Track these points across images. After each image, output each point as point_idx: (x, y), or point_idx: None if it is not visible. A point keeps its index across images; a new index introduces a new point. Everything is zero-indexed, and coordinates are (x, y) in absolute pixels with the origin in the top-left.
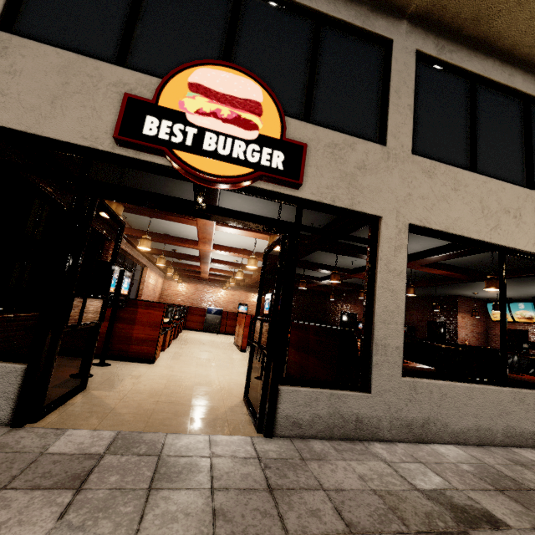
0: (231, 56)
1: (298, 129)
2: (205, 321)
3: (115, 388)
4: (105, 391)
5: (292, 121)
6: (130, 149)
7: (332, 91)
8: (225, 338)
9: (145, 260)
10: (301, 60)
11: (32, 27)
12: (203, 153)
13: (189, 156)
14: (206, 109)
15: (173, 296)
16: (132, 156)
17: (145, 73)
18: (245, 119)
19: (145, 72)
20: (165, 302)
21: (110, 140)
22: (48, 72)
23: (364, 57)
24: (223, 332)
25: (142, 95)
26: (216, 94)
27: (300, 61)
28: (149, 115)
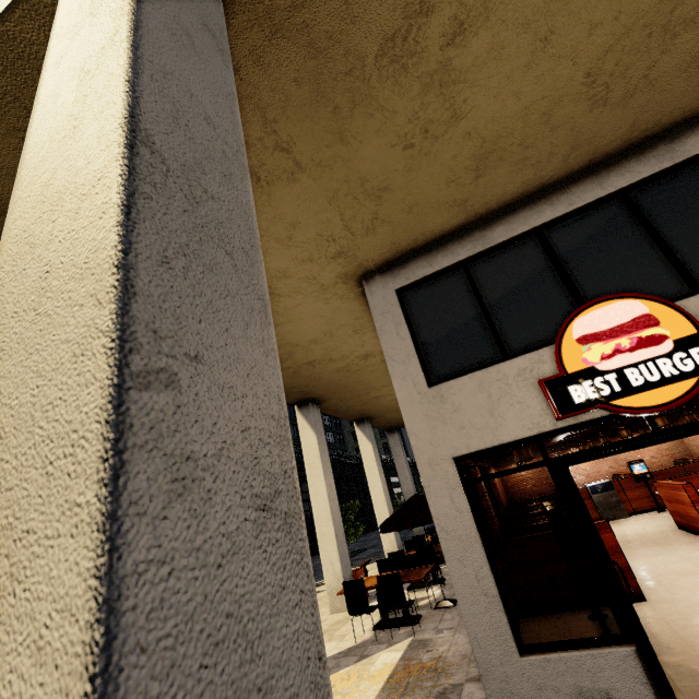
0: (576, 288)
1: (698, 305)
2: (596, 506)
3: (671, 648)
4: (669, 655)
5: (685, 302)
6: (567, 418)
7: (695, 241)
8: (650, 523)
9: (485, 462)
10: (637, 240)
11: (438, 369)
12: (636, 390)
13: (627, 400)
14: (607, 352)
15: (519, 484)
16: (573, 423)
17: (528, 350)
18: (647, 336)
19: (526, 350)
20: (514, 496)
21: (547, 419)
22: (474, 395)
23: (698, 183)
24: (631, 511)
25: (541, 370)
26: (604, 333)
27: (637, 241)
28: (568, 386)
